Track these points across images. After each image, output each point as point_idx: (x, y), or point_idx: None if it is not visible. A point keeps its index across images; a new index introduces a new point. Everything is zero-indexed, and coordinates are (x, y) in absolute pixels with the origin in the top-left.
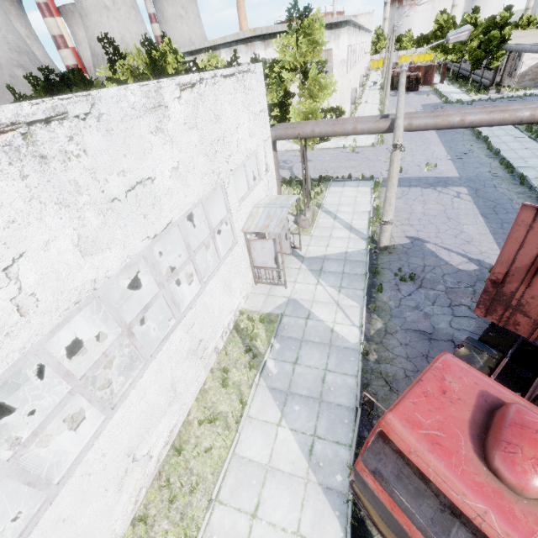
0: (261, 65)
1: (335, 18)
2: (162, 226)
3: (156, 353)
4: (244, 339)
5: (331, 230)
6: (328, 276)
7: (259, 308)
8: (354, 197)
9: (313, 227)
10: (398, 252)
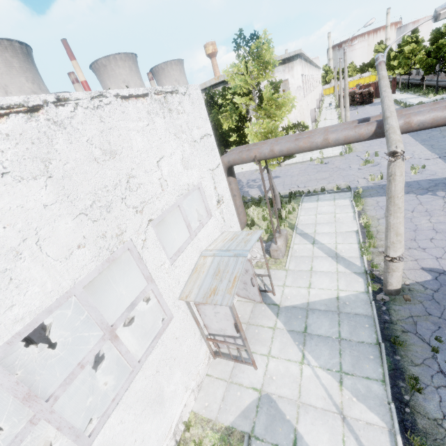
0: (198, 86)
1: (287, 54)
2: None
3: None
4: None
5: (311, 261)
6: (317, 346)
7: (215, 412)
8: (332, 213)
9: (288, 257)
10: (419, 298)
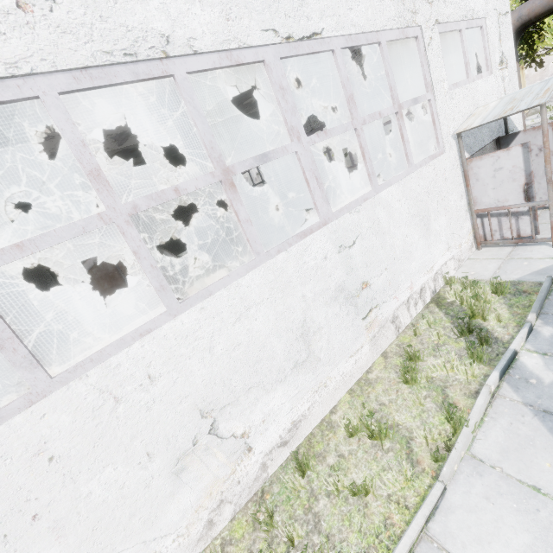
0: None
1: None
2: (303, 31)
3: (276, 252)
4: (453, 315)
5: None
6: None
7: (487, 275)
8: None
9: None
10: None
